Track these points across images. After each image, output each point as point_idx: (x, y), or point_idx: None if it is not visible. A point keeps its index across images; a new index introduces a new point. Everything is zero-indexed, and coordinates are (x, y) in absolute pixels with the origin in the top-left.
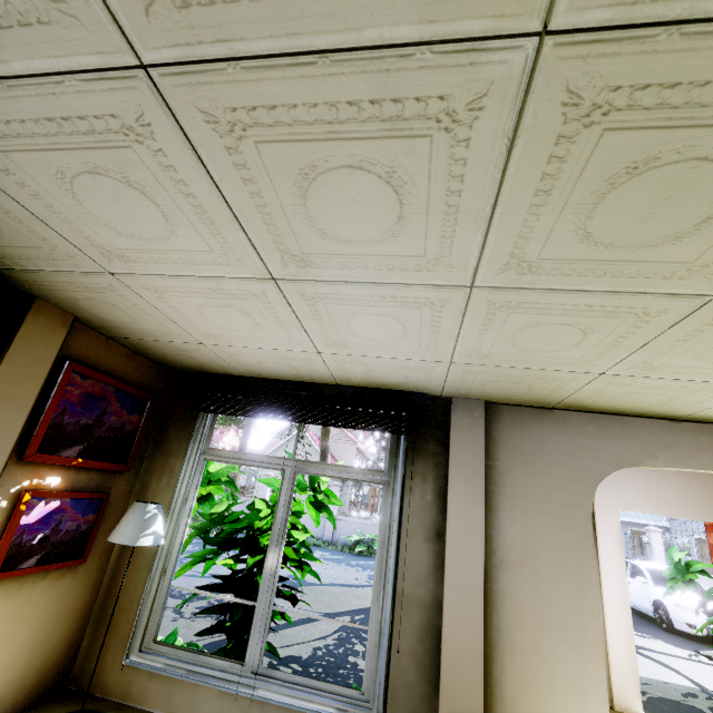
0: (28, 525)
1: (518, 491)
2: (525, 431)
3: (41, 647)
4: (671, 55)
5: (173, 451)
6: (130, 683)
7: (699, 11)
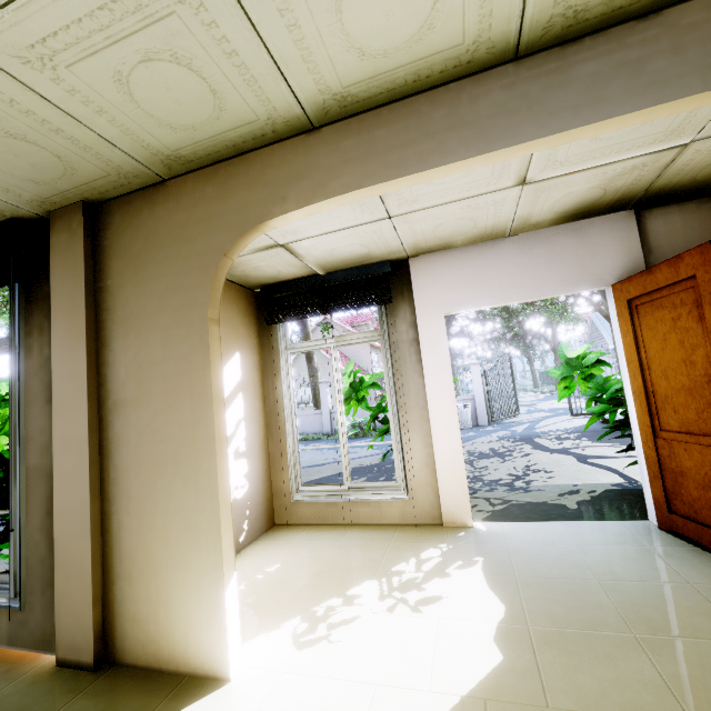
0: None
1: (130, 310)
2: (136, 227)
3: None
4: None
5: None
6: None
7: None
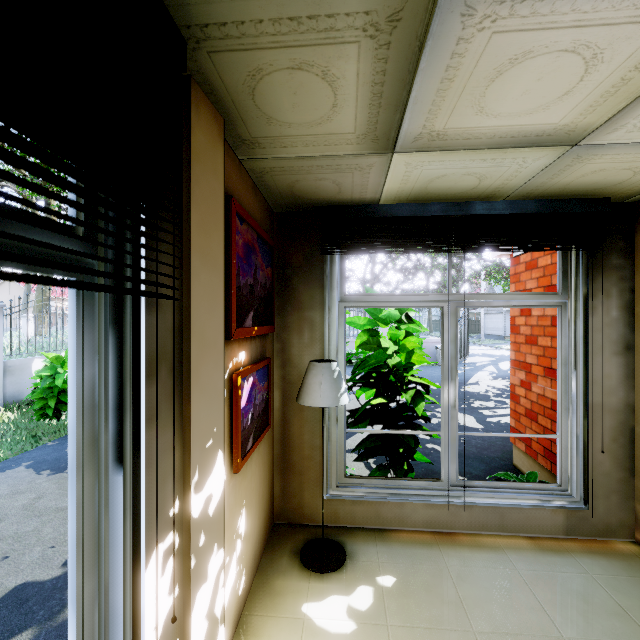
0: (243, 408)
1: None
2: None
3: (261, 505)
4: None
5: (305, 304)
6: (336, 511)
7: None
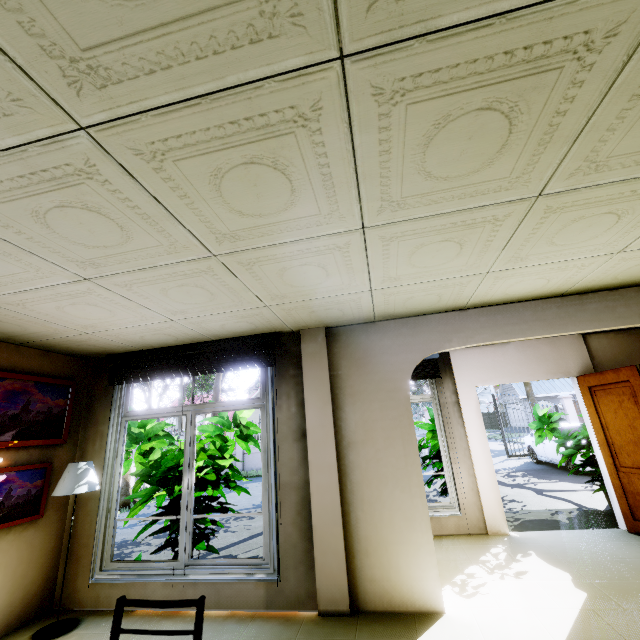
0: None
1: (356, 389)
2: (357, 343)
3: (20, 583)
4: (159, 124)
5: (100, 420)
6: (98, 594)
7: (146, 106)
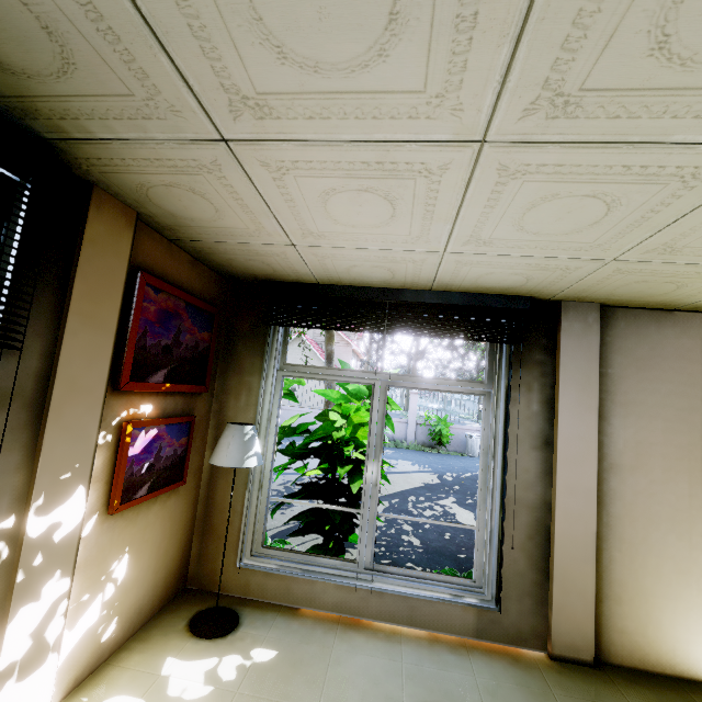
0: (134, 456)
1: (632, 398)
2: (641, 336)
3: (163, 561)
4: None
5: (246, 369)
6: (248, 581)
7: None
